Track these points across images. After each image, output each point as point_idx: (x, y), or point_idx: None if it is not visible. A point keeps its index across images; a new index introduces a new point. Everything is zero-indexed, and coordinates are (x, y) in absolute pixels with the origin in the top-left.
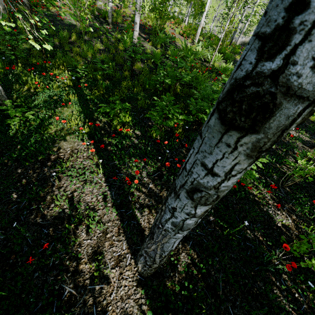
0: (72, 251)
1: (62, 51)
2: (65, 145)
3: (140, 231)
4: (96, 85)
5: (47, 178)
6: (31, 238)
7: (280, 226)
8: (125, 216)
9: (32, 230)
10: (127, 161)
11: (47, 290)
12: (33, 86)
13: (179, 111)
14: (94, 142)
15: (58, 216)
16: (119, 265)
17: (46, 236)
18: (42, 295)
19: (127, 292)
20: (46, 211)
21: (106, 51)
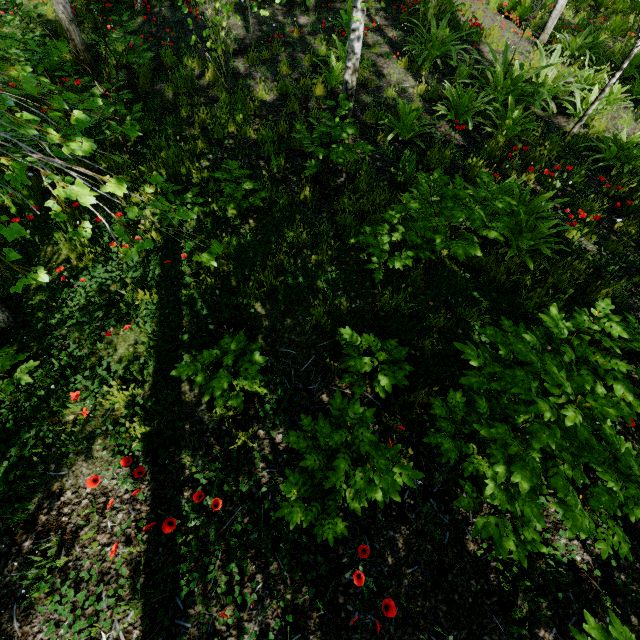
0: None
1: (174, 123)
2: (83, 474)
3: None
4: None
5: (7, 602)
6: None
7: None
8: None
9: None
10: (212, 576)
11: None
12: (76, 252)
13: (385, 483)
14: (148, 481)
15: None
16: None
17: None
18: None
19: None
20: None
21: (277, 109)
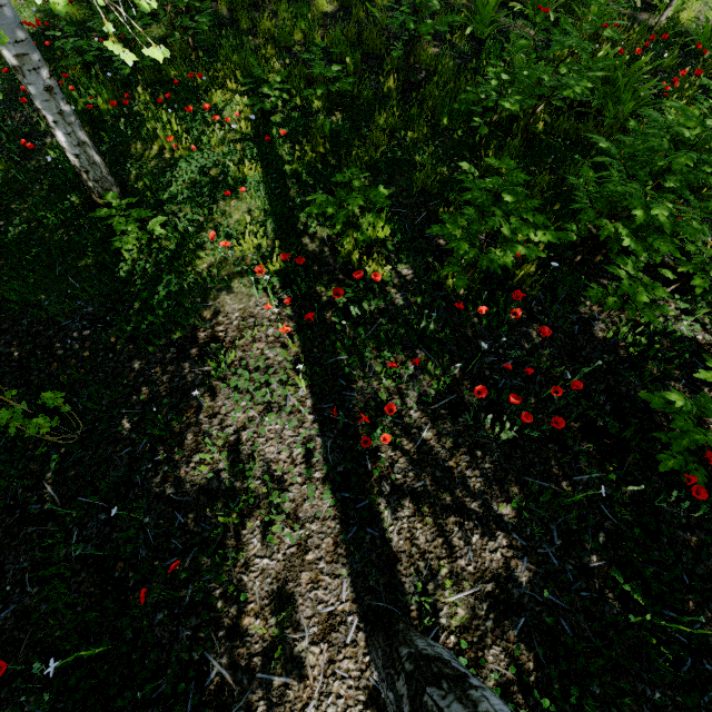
0: (230, 579)
1: (235, 36)
2: (228, 304)
3: (385, 560)
4: (309, 131)
5: (188, 388)
6: (154, 531)
7: None
8: (352, 513)
9: (155, 510)
10: (369, 359)
11: (178, 658)
12: (168, 145)
13: (539, 221)
14: (292, 301)
15: (206, 487)
16: (329, 638)
17: (181, 532)
18: (168, 666)
19: (342, 711)
20: (184, 471)
21: (340, 19)
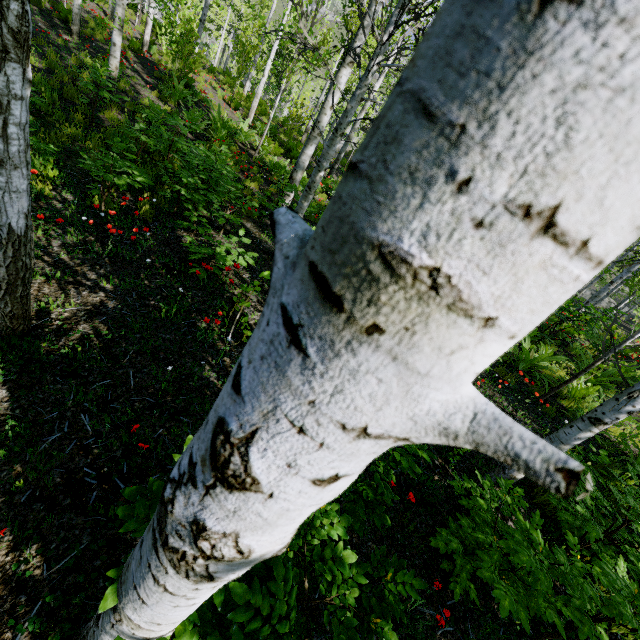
0: None
1: None
2: None
3: None
4: None
5: None
6: None
7: (252, 323)
8: None
9: None
10: None
11: None
12: None
13: (133, 165)
14: None
15: None
16: None
17: None
18: None
19: None
20: None
21: (47, 74)
